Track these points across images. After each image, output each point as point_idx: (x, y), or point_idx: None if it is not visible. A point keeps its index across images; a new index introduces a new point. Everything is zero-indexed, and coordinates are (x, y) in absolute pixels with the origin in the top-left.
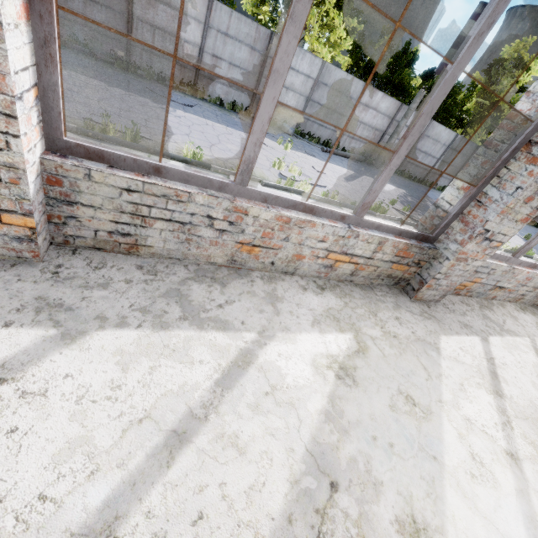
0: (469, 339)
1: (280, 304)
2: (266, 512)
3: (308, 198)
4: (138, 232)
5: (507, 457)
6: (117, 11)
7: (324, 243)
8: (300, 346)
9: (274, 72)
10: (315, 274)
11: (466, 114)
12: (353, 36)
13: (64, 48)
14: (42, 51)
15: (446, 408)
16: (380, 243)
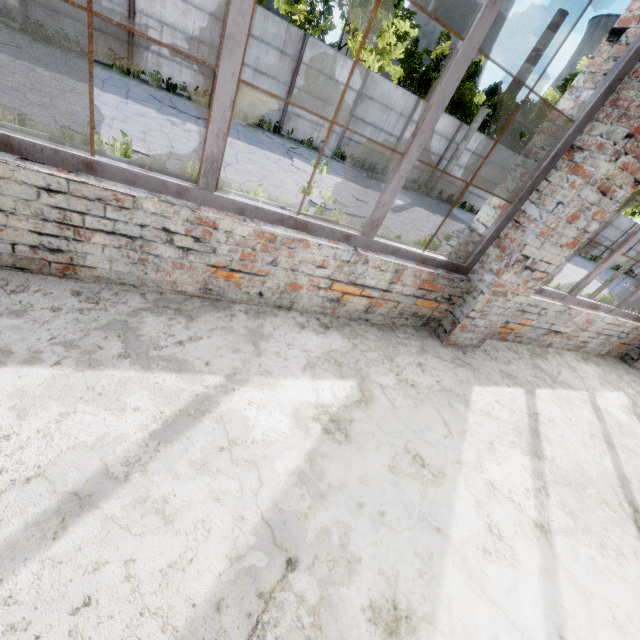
0: (510, 391)
1: (264, 344)
2: (185, 596)
3: None
4: (72, 248)
5: (535, 530)
6: (115, 2)
7: (325, 269)
8: (281, 394)
9: (228, 39)
10: (319, 310)
11: None
12: (405, 43)
13: (49, 45)
14: None
15: (465, 470)
16: (397, 271)
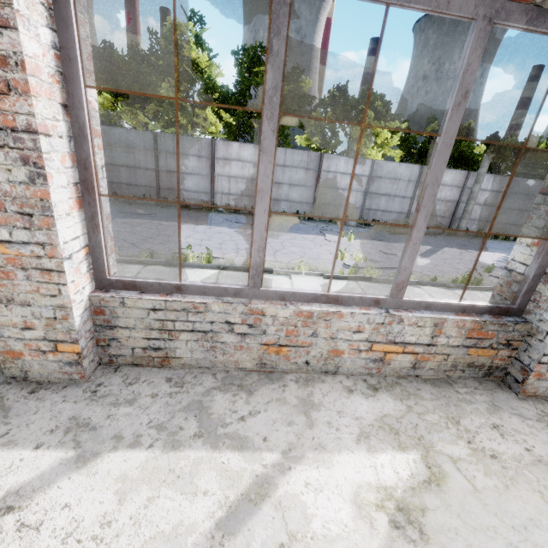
0: None
1: (315, 413)
2: None
3: (377, 283)
4: (167, 345)
5: None
6: (204, 175)
7: (362, 333)
8: (337, 472)
9: (259, 192)
10: (364, 371)
11: None
12: (399, 133)
13: (169, 208)
14: (91, 224)
15: None
16: (436, 325)
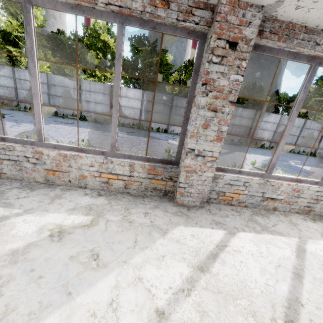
0: (211, 231)
1: (58, 200)
2: None
3: None
4: None
5: (153, 313)
6: (106, 104)
7: (94, 167)
8: (44, 218)
9: (34, 94)
10: (100, 188)
11: (310, 108)
12: None
13: (85, 121)
14: None
15: (126, 267)
16: (131, 165)
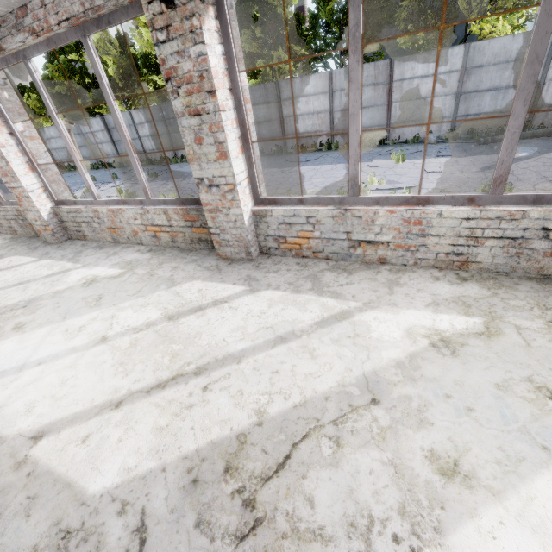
0: (229, 287)
1: (112, 256)
2: (6, 303)
3: None
4: (81, 229)
5: (99, 337)
6: (274, 120)
7: (138, 220)
8: (90, 271)
9: (70, 152)
10: (153, 243)
11: None
12: None
13: None
14: (41, 177)
15: (112, 308)
16: (165, 213)
